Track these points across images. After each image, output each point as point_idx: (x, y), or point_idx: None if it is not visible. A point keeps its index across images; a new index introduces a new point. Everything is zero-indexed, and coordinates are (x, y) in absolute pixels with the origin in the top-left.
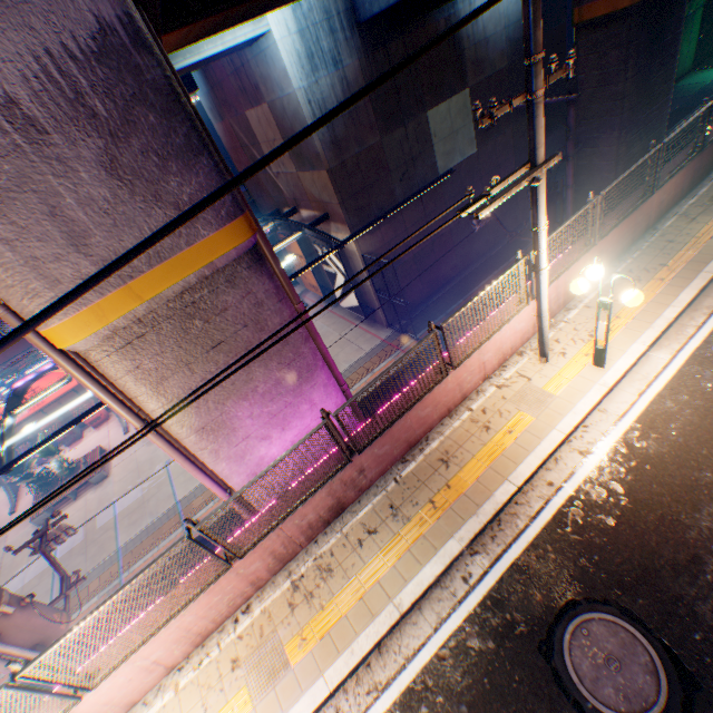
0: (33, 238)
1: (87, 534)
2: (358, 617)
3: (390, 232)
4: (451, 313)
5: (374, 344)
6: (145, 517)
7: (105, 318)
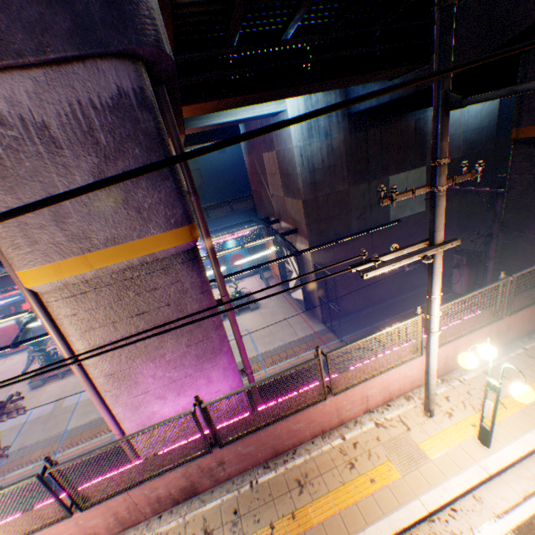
0: None
1: (54, 408)
2: None
3: (341, 252)
4: (376, 327)
5: (307, 333)
6: (94, 411)
7: (61, 273)
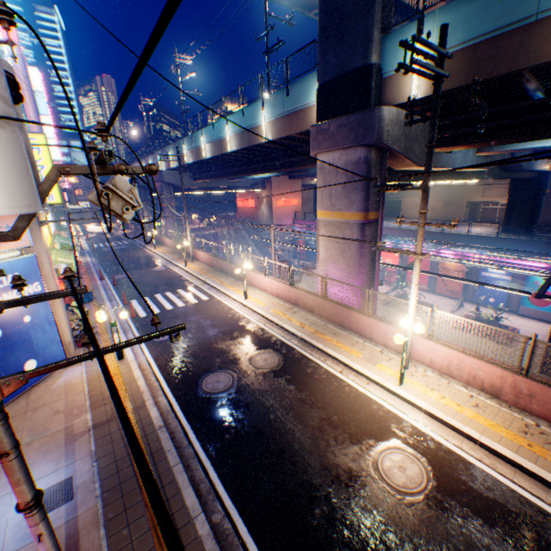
0: (325, 192)
1: None
2: (280, 318)
3: None
4: None
5: None
6: None
7: (324, 215)
